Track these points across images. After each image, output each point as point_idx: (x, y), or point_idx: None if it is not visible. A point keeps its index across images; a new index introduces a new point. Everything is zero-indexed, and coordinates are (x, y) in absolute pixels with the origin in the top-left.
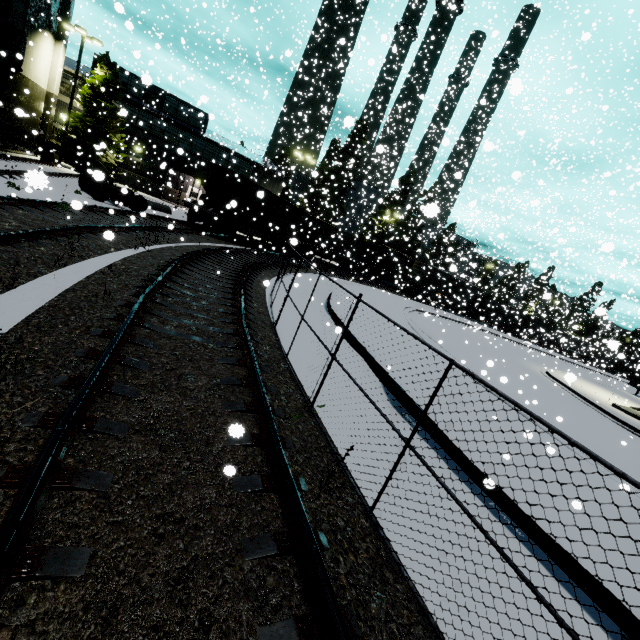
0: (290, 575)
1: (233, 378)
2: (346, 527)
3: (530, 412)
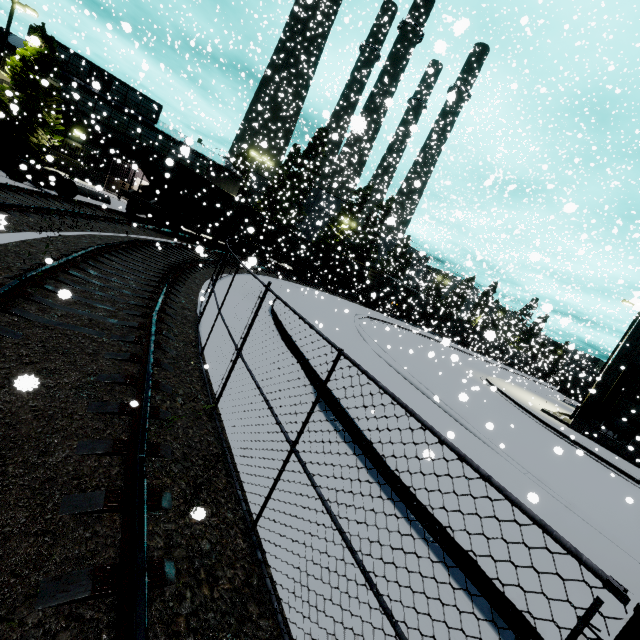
0: (100, 625)
1: (116, 375)
2: (211, 551)
3: (406, 406)
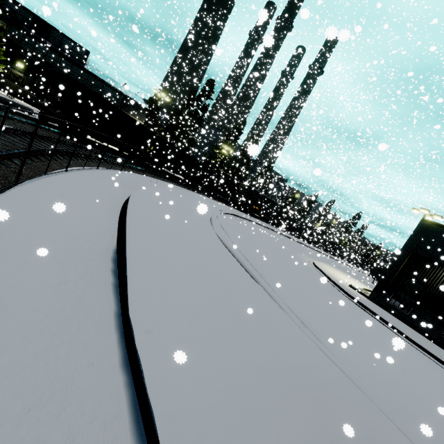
0: None
1: None
2: None
3: None
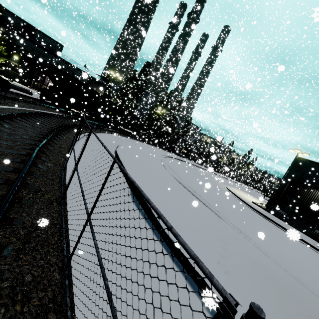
0: None
1: None
2: (32, 281)
3: (138, 187)
